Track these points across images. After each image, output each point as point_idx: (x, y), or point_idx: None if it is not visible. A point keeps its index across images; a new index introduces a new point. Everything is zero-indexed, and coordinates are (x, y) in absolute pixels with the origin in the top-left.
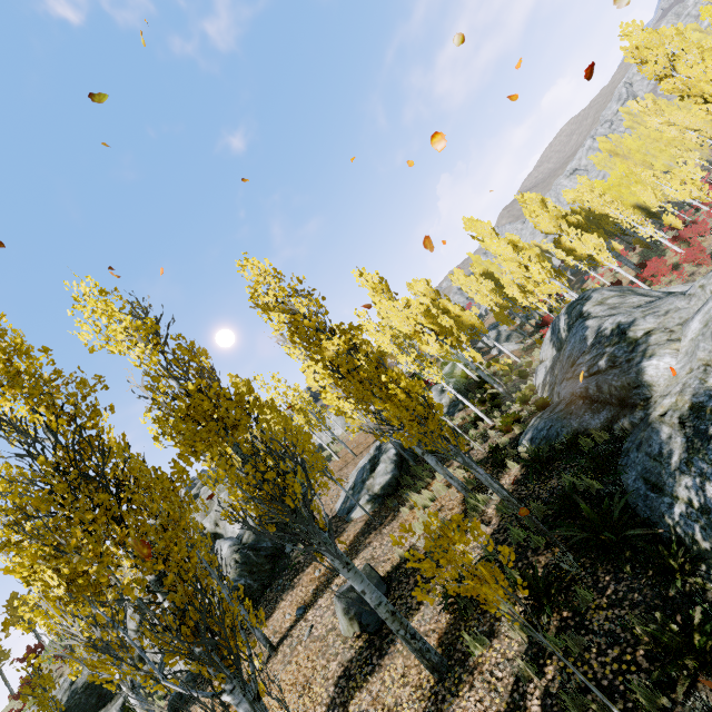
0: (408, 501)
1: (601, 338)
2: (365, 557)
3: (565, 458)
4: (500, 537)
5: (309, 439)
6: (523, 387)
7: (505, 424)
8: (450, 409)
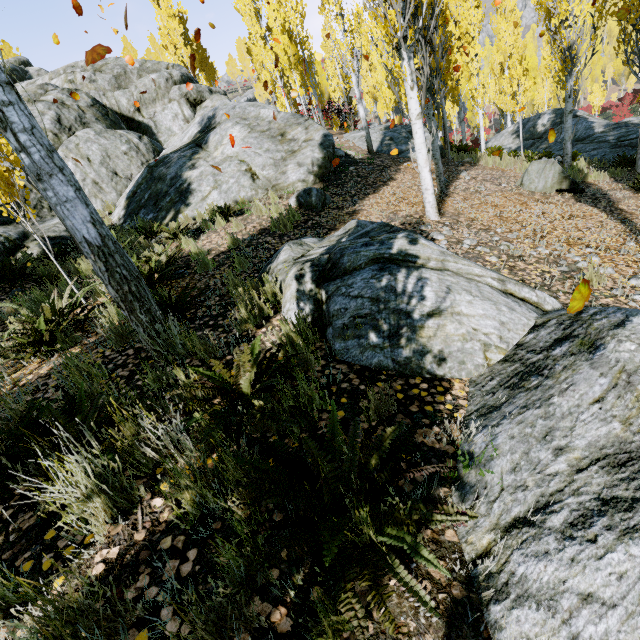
0: (478, 162)
1: (628, 125)
2: (480, 173)
3: (634, 168)
4: (627, 182)
5: (449, 41)
6: None
7: (527, 154)
8: None
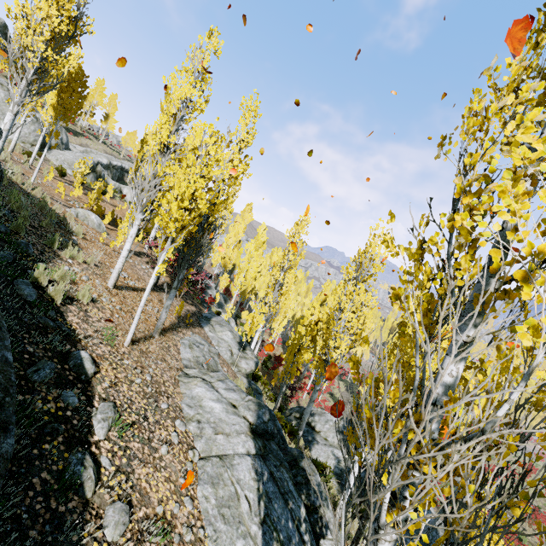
0: None
1: None
2: None
3: None
4: None
5: None
6: (301, 441)
7: None
8: (252, 390)
